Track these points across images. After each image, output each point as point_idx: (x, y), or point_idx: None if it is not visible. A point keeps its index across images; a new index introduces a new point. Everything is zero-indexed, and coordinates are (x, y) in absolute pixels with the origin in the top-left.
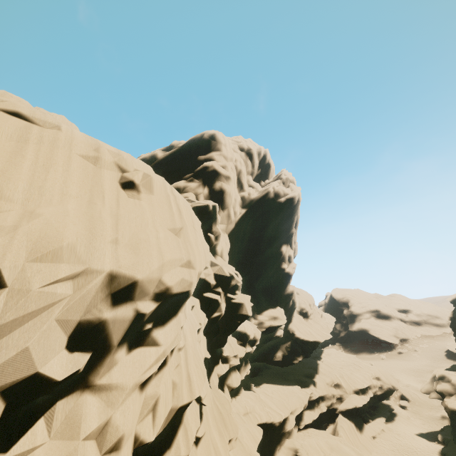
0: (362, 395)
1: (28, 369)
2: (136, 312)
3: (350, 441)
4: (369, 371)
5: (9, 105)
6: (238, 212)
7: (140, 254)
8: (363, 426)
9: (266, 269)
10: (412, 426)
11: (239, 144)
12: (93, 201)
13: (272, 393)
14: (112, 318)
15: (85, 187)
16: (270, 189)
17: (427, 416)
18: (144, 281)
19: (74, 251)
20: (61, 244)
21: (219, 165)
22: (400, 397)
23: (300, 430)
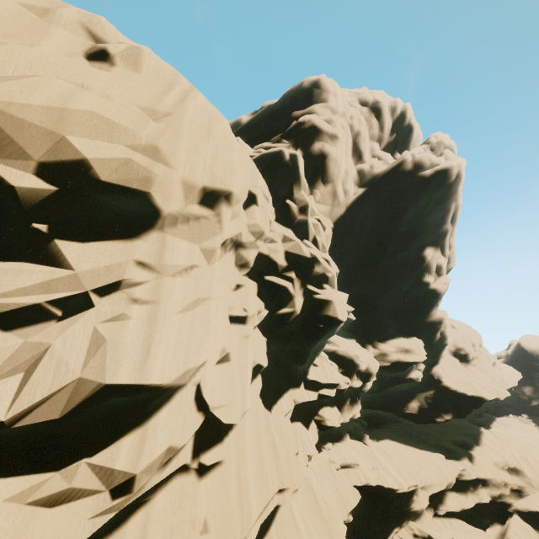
0: None
1: None
2: None
3: None
4: None
5: None
6: (351, 191)
7: (8, 80)
8: None
9: (397, 281)
10: None
11: (360, 96)
12: None
13: (394, 453)
14: None
15: None
16: (406, 157)
17: None
18: None
19: None
20: None
21: (321, 119)
22: None
23: (437, 516)
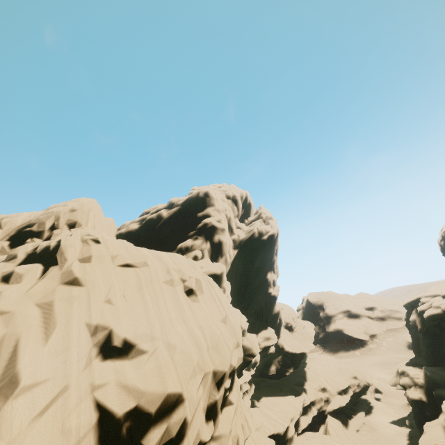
0: (344, 394)
1: (200, 437)
2: (224, 389)
3: (339, 437)
4: (347, 372)
5: (121, 259)
6: (232, 254)
7: (221, 352)
8: (347, 422)
9: (256, 296)
10: (386, 415)
11: (226, 193)
12: (184, 318)
13: (273, 406)
14: (219, 398)
15: (175, 308)
16: (255, 231)
17: (397, 404)
18: (227, 370)
19: (199, 365)
20: (194, 363)
21: (216, 220)
22: (375, 390)
23: (299, 435)
